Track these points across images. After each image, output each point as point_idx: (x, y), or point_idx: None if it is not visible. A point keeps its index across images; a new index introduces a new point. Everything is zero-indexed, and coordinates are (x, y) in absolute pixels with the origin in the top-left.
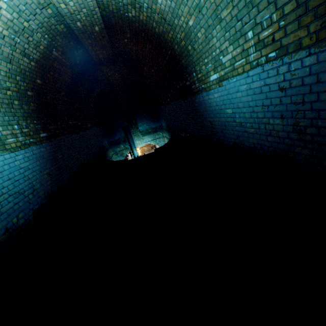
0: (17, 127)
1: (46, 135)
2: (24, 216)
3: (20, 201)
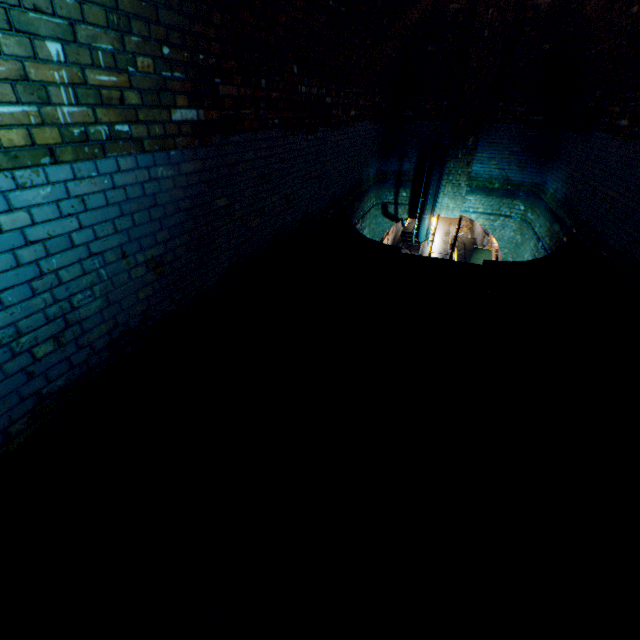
0: (61, 53)
1: (197, 119)
2: None
3: None
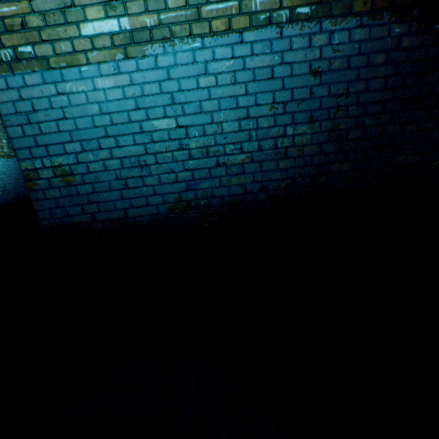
0: (6, 142)
1: None
2: None
3: None
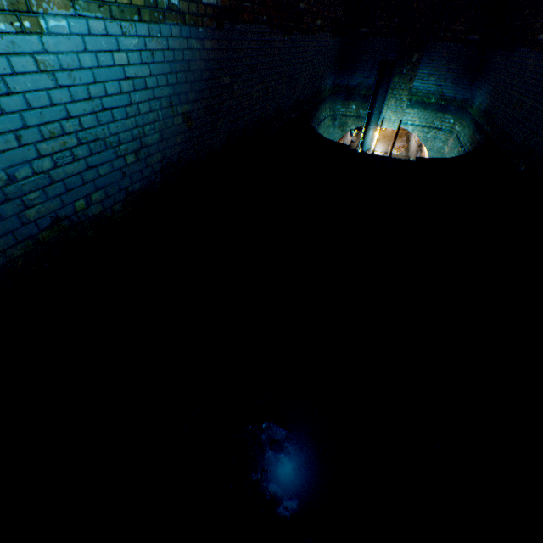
0: None
1: (216, 4)
2: (104, 200)
3: (102, 165)
